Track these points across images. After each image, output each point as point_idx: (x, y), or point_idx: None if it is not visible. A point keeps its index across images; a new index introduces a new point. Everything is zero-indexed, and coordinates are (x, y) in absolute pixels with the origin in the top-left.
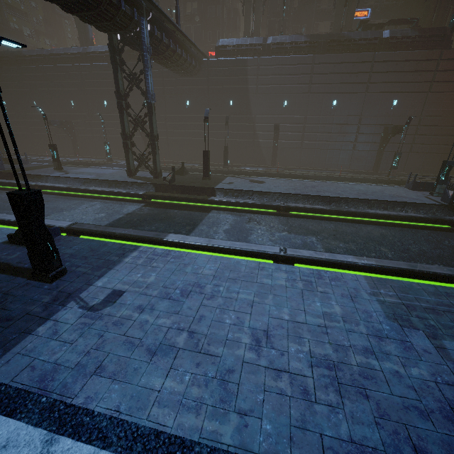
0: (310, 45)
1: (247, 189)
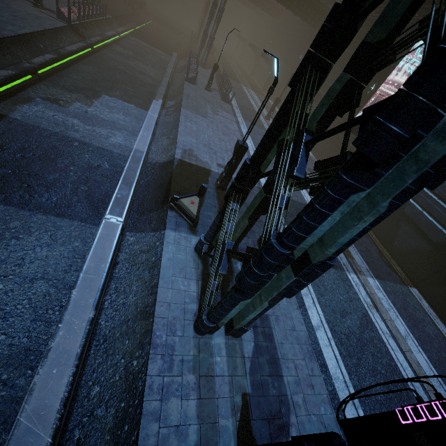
0: None
1: None
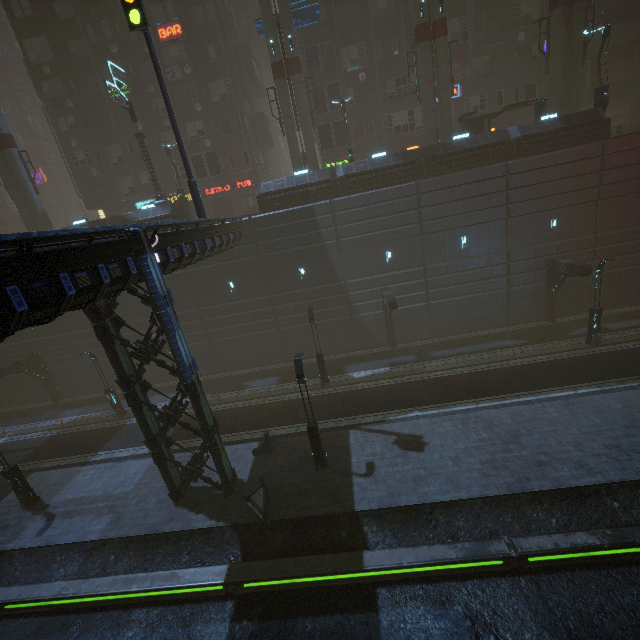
0: (405, 167)
1: (417, 501)
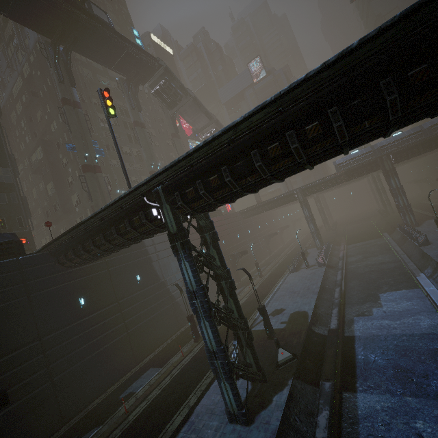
0: None
1: (311, 310)
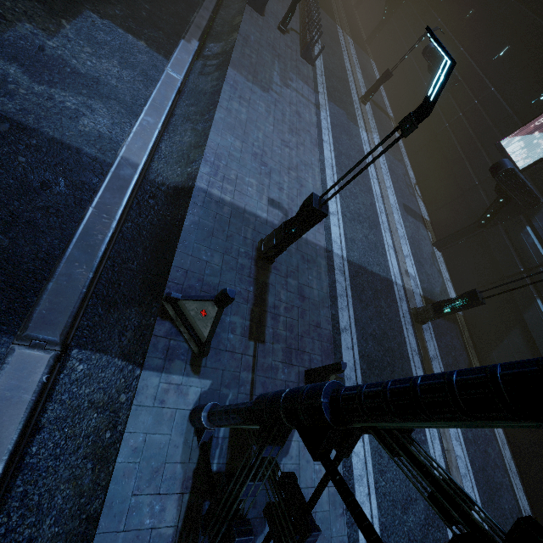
0: None
1: None
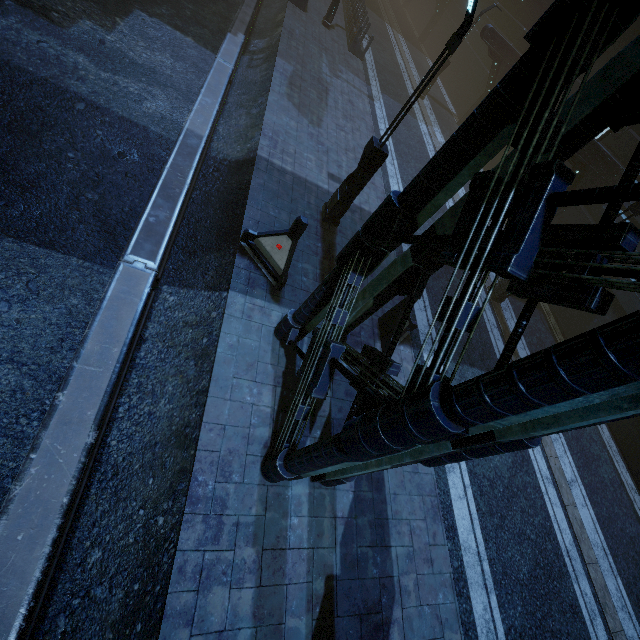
0: None
1: None
